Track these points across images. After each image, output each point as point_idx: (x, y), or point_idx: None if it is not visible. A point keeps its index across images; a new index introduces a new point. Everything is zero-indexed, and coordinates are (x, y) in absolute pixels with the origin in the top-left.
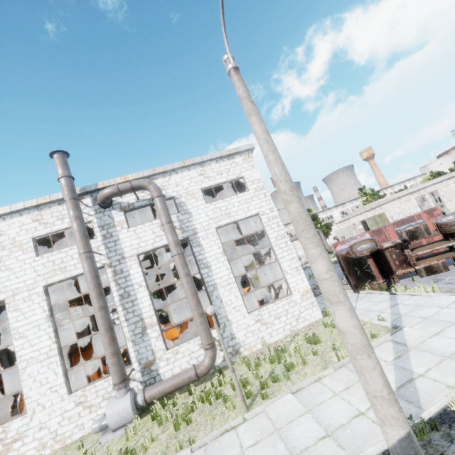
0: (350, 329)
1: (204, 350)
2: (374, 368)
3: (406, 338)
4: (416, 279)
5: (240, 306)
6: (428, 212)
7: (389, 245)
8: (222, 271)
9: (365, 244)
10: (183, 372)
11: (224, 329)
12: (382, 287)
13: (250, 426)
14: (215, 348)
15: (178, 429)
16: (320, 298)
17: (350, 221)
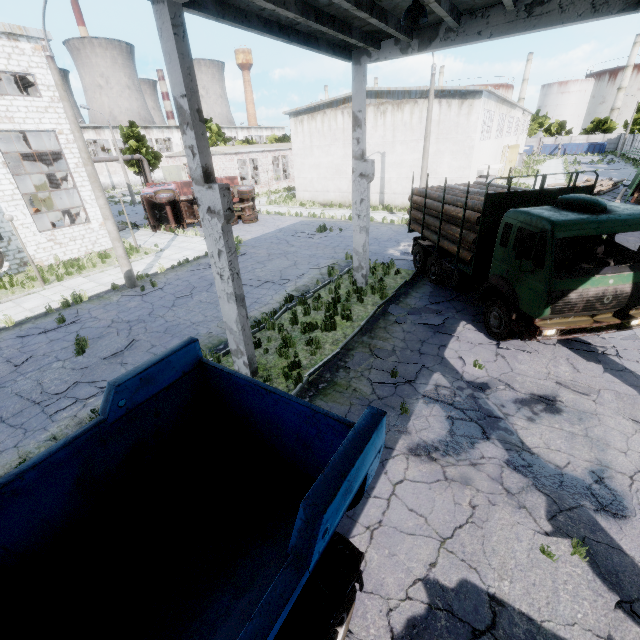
0: (112, 231)
1: None
2: (121, 247)
3: (163, 254)
4: (198, 228)
5: (30, 224)
6: (231, 179)
7: (184, 199)
8: (5, 184)
9: (167, 194)
10: None
11: (9, 243)
12: (173, 230)
13: (50, 290)
14: (3, 256)
15: None
16: (123, 233)
17: (181, 160)
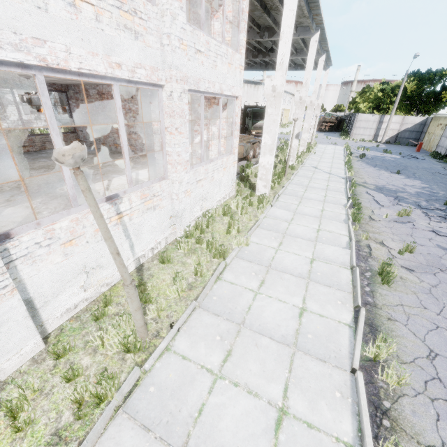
0: None
1: None
2: None
3: None
4: None
5: None
6: None
7: None
8: None
9: None
10: None
11: None
12: None
13: None
14: None
15: None
16: None
17: None
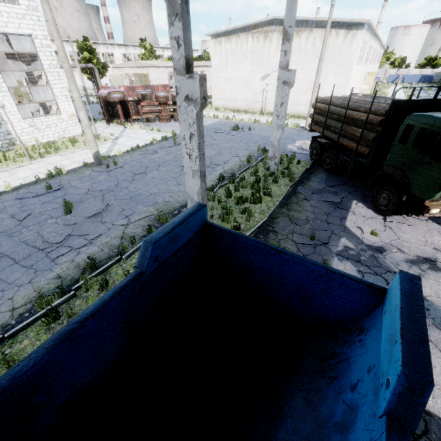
0: (84, 119)
1: None
2: (90, 132)
3: (118, 141)
4: (141, 123)
5: (15, 112)
6: (164, 86)
7: (131, 99)
8: None
9: (118, 94)
10: None
11: (0, 126)
12: (122, 124)
13: (35, 165)
14: None
15: None
16: None
17: (124, 70)
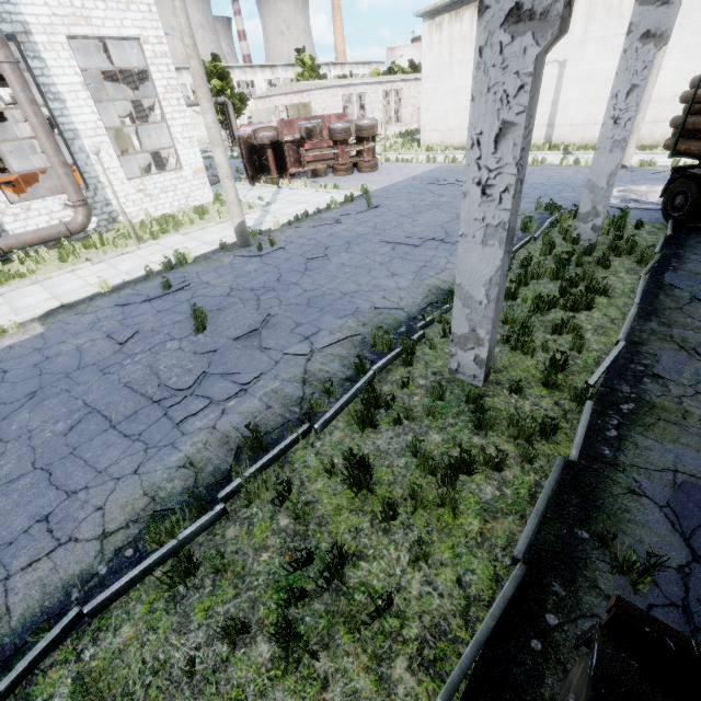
0: (223, 164)
1: (74, 207)
2: (232, 188)
3: (271, 209)
4: (303, 180)
5: (117, 169)
6: (340, 116)
7: (289, 139)
8: (86, 114)
9: (268, 132)
10: (48, 227)
11: (96, 192)
12: (275, 182)
13: (145, 250)
14: (90, 207)
15: (66, 262)
16: (215, 188)
17: (272, 101)
